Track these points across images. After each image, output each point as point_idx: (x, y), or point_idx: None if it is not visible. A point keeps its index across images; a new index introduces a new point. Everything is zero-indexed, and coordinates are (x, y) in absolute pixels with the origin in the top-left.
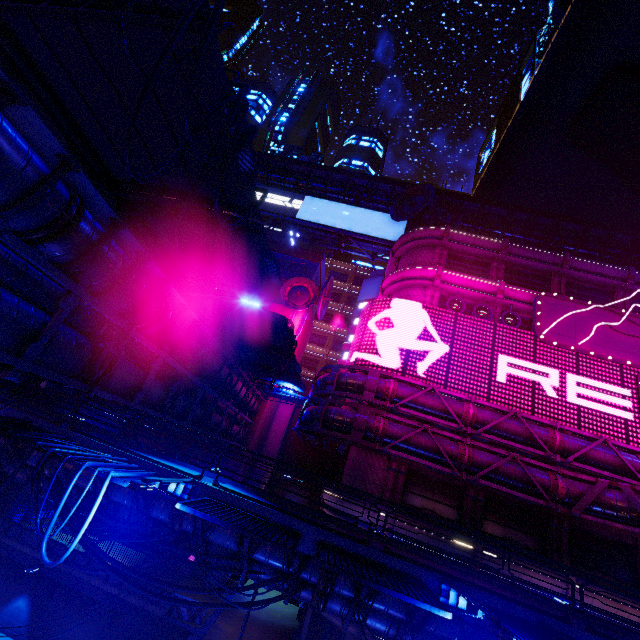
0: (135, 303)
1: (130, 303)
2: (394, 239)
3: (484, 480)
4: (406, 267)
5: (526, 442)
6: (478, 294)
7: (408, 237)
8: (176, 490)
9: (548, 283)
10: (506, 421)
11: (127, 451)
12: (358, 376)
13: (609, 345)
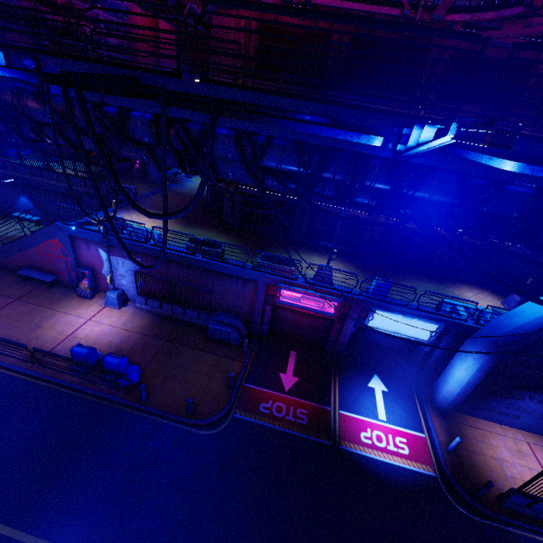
0: None
1: None
2: None
3: None
4: None
5: None
6: None
7: None
8: None
9: None
10: None
11: None
12: None
13: None
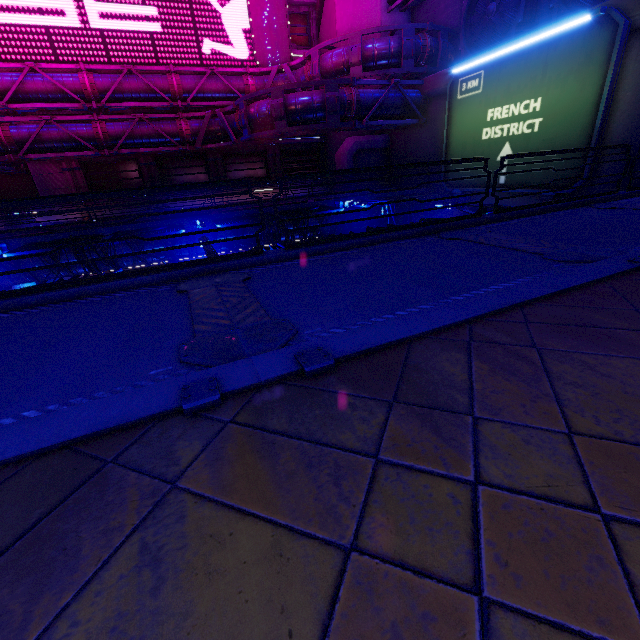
0: None
1: None
2: None
3: (140, 147)
4: None
5: (154, 97)
6: None
7: None
8: None
9: None
10: (127, 81)
11: None
12: None
13: None
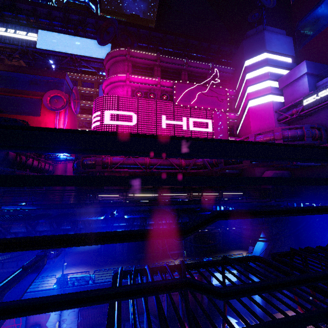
0: None
1: None
2: None
3: (159, 169)
4: (111, 76)
5: None
6: (149, 86)
7: (109, 56)
8: None
9: (180, 75)
10: None
11: None
12: None
13: (202, 102)
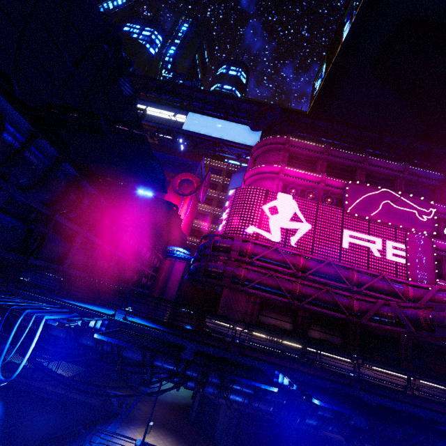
0: (57, 195)
1: (53, 195)
2: (253, 144)
3: (309, 305)
4: (260, 165)
5: (336, 279)
6: (308, 183)
7: (262, 143)
8: (96, 325)
9: (354, 175)
10: (323, 267)
11: (59, 301)
12: (227, 241)
13: (390, 215)
